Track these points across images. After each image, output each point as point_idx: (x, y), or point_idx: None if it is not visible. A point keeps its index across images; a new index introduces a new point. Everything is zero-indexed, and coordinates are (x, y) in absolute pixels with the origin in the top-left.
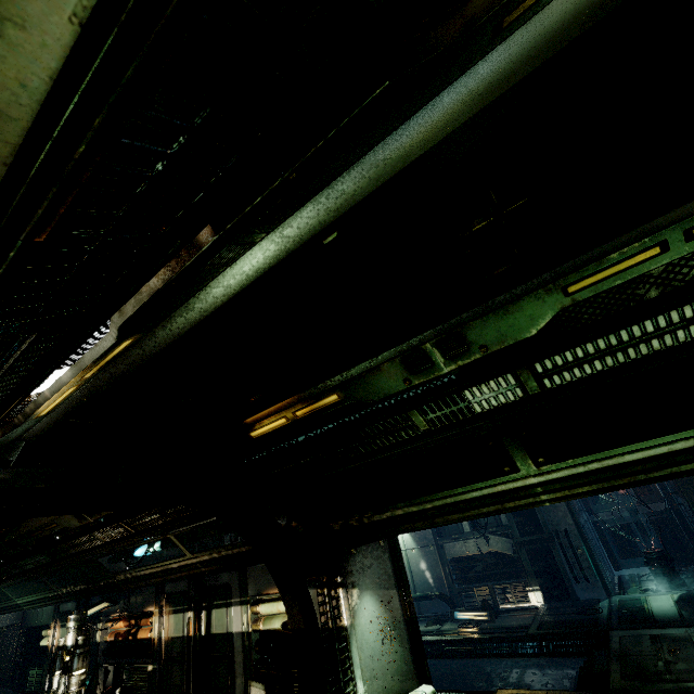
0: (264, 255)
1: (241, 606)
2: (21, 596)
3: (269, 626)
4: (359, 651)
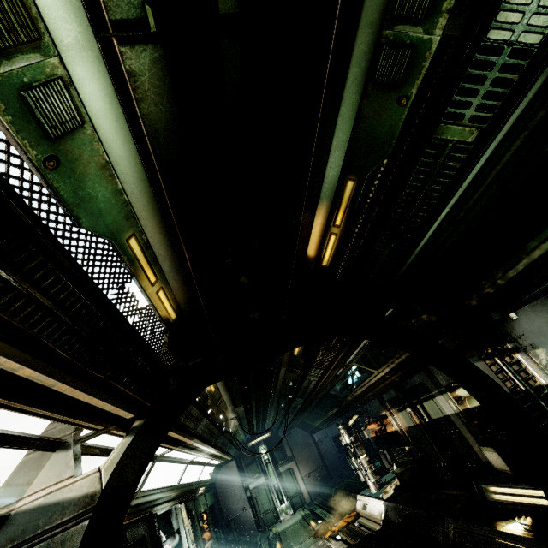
0: (92, 86)
1: (442, 395)
2: (314, 422)
3: (474, 404)
4: None
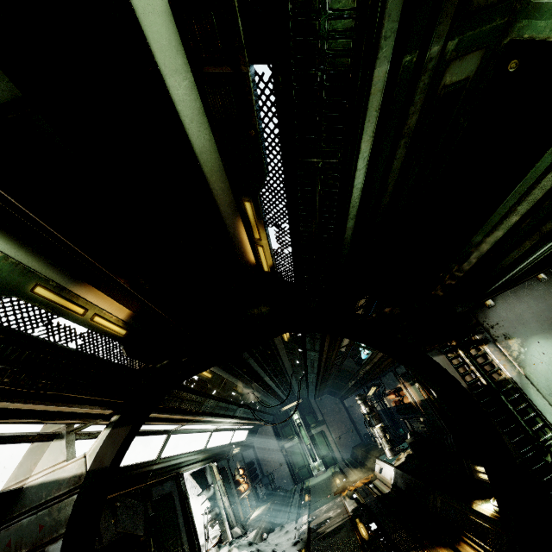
0: None
1: None
2: (340, 391)
3: None
4: (548, 398)
